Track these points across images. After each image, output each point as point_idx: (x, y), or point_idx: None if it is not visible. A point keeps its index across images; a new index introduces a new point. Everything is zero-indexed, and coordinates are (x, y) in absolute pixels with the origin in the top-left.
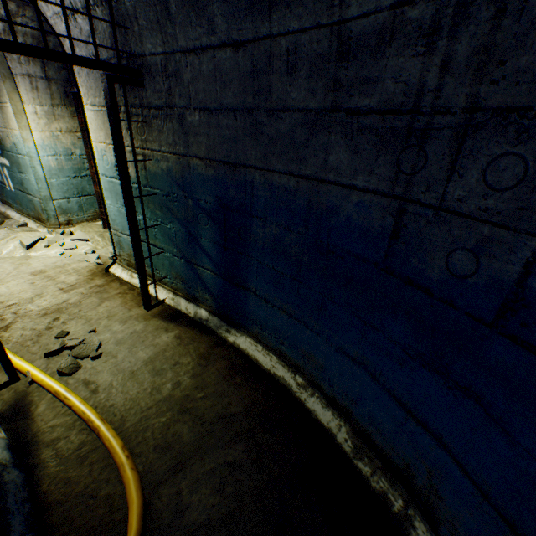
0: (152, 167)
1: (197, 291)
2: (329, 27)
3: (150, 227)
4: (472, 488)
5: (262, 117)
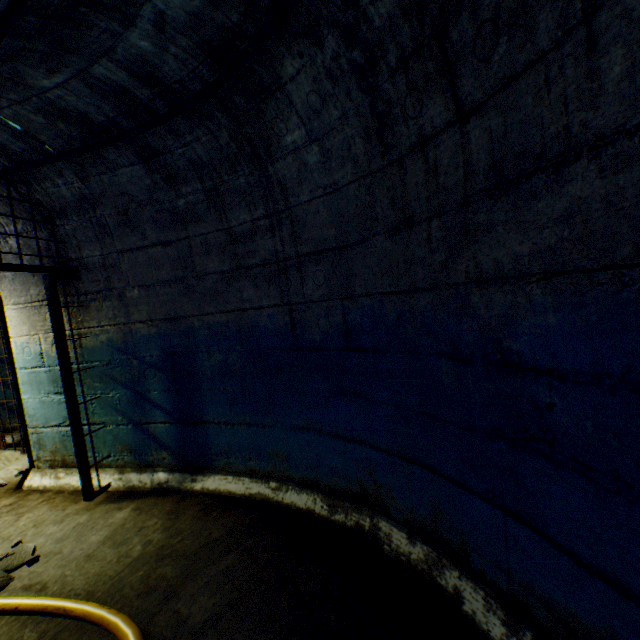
0: (90, 342)
1: (151, 454)
2: (224, 230)
3: (90, 400)
4: (384, 455)
5: (192, 282)
